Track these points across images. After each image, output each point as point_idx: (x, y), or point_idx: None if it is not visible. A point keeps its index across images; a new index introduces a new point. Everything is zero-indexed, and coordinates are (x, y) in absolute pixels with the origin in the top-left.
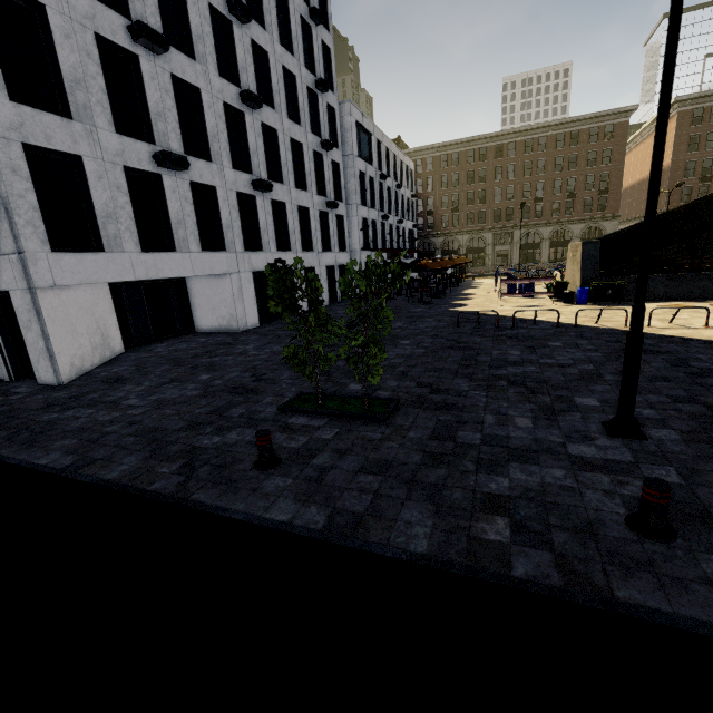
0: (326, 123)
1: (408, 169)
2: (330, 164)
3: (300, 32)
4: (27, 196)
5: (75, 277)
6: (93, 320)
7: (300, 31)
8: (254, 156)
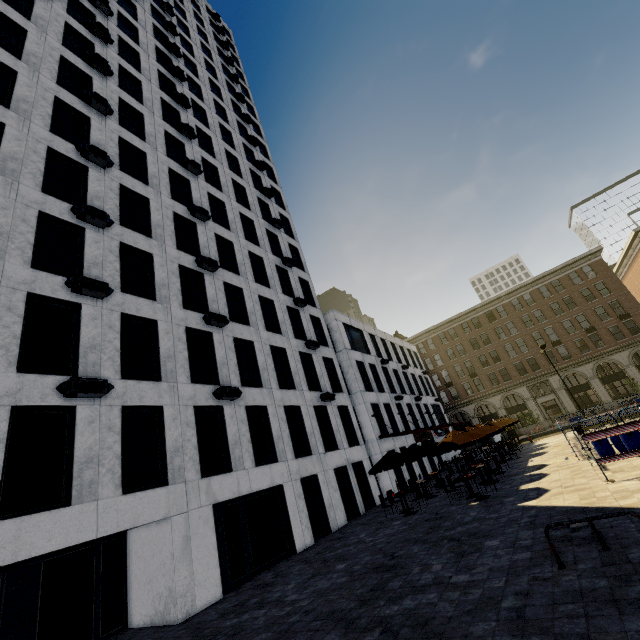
0: (312, 329)
1: (410, 352)
2: (321, 360)
3: (276, 274)
4: None
5: None
6: None
7: (276, 273)
8: (223, 367)
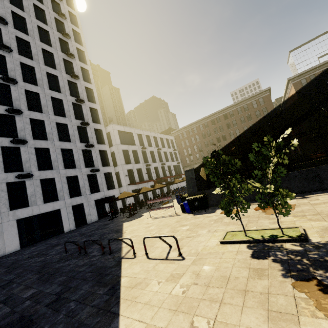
0: (94, 136)
1: (168, 140)
2: (98, 152)
3: (72, 108)
4: None
5: None
6: None
7: (72, 108)
8: (26, 163)
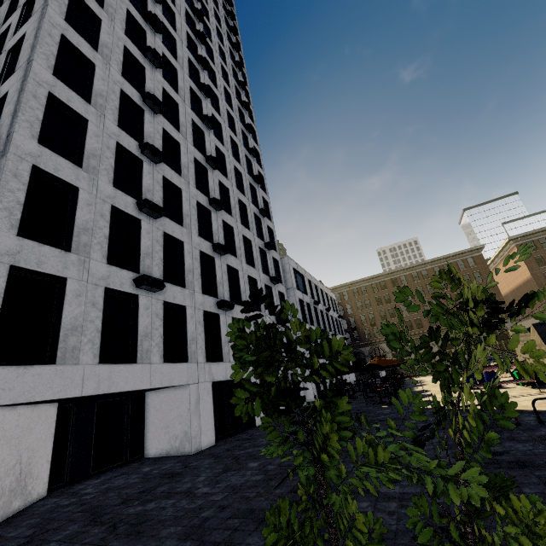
0: (273, 268)
1: (331, 299)
2: (277, 293)
3: (253, 220)
4: None
5: (3, 395)
6: (14, 452)
7: (253, 220)
8: (220, 285)
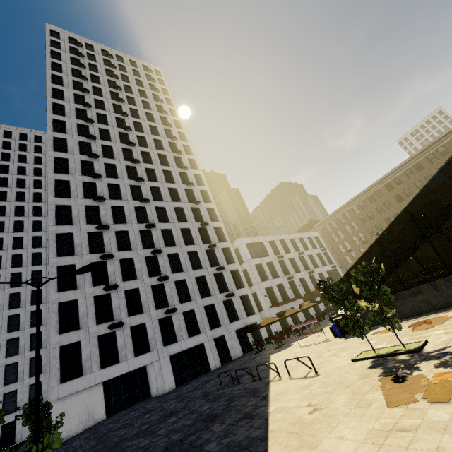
0: (223, 256)
1: (311, 238)
2: (229, 273)
3: (198, 234)
4: (57, 365)
5: (67, 392)
6: (84, 406)
7: (198, 233)
8: (170, 297)
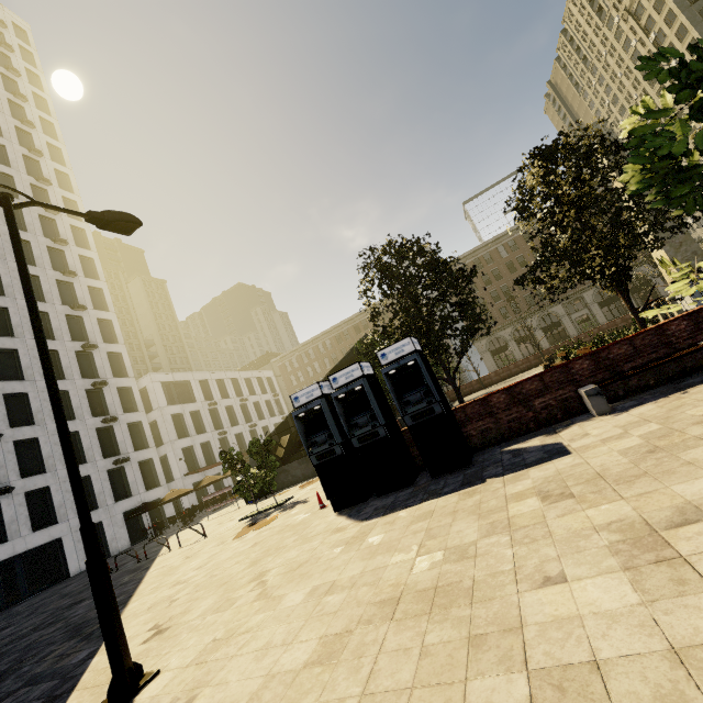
0: (118, 401)
1: (262, 379)
2: (125, 427)
3: (75, 361)
4: None
5: None
6: None
7: (75, 361)
8: (1, 469)
